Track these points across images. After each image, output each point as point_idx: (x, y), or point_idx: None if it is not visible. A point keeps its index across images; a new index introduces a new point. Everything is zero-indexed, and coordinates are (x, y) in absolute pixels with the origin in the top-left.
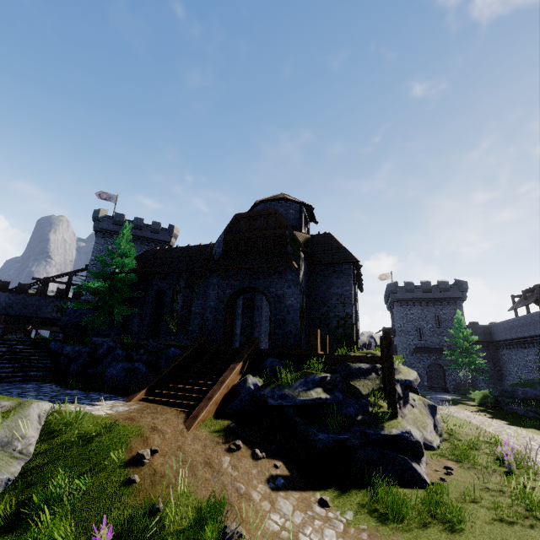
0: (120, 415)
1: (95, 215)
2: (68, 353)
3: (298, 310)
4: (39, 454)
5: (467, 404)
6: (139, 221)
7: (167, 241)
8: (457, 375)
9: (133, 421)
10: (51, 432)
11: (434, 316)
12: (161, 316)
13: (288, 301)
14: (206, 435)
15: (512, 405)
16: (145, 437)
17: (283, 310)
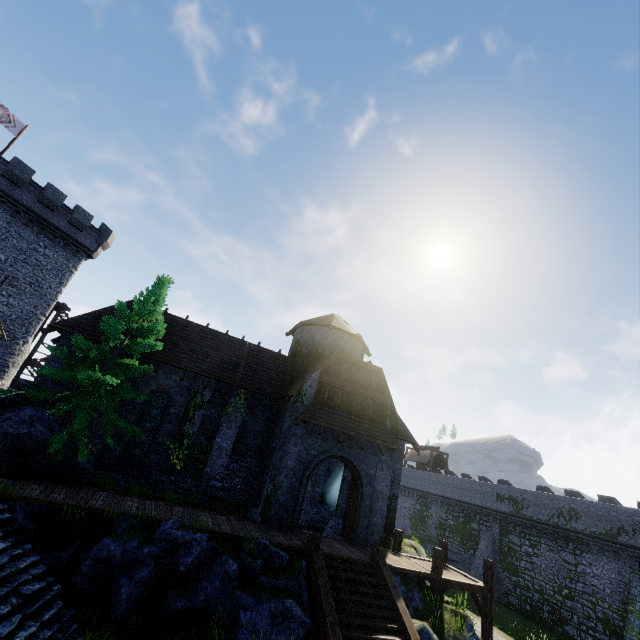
0: None
1: None
2: (112, 557)
3: (387, 499)
4: None
5: None
6: (58, 196)
7: (89, 248)
8: None
9: None
10: None
11: None
12: (156, 436)
13: (379, 486)
14: None
15: None
16: None
17: (373, 495)
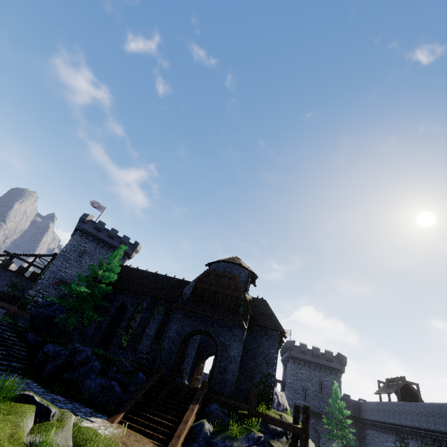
0: (116, 438)
1: (83, 217)
2: (49, 352)
3: (238, 362)
4: None
5: None
6: (115, 232)
7: (129, 254)
8: (330, 445)
9: None
10: (79, 446)
11: (319, 381)
12: (117, 328)
13: (232, 352)
14: None
15: None
16: None
17: (227, 359)
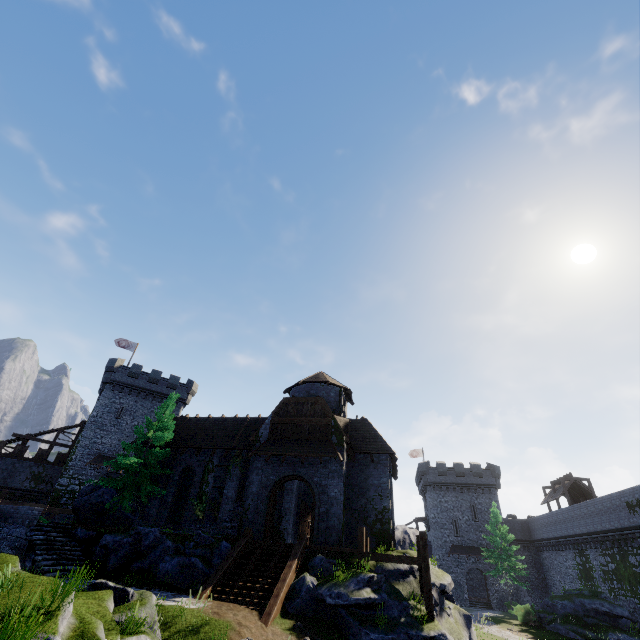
0: (206, 610)
1: (110, 365)
2: (108, 544)
3: (341, 502)
4: (165, 639)
5: (509, 623)
6: (157, 374)
7: (183, 398)
8: (500, 584)
9: (220, 616)
10: (166, 622)
11: (470, 506)
12: (187, 499)
13: (332, 493)
14: (281, 631)
15: (554, 623)
16: (238, 629)
17: (327, 502)
